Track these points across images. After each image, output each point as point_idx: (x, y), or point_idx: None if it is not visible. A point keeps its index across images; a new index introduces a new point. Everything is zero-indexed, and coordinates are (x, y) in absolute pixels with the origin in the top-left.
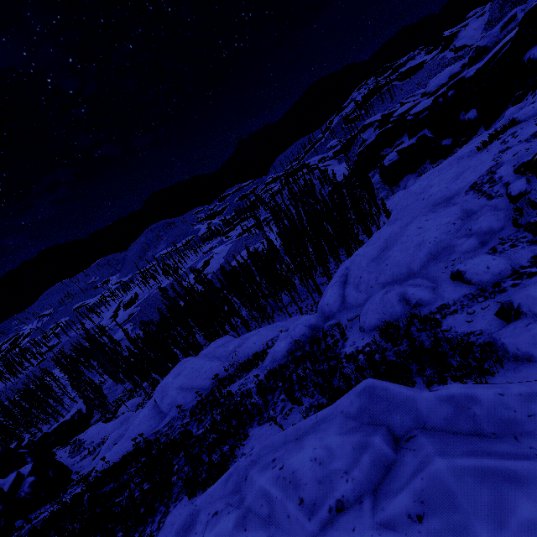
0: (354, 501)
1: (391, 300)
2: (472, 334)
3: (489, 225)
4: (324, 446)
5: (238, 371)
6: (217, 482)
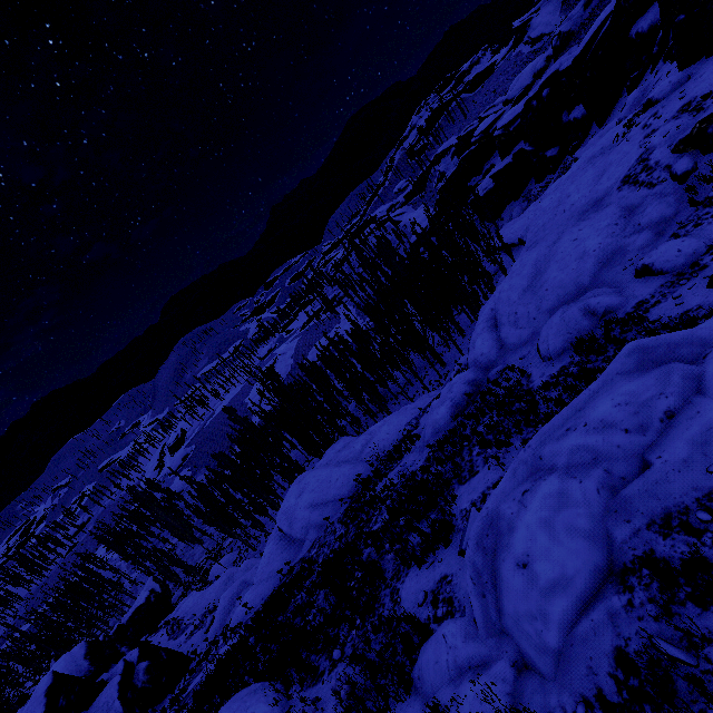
0: (681, 406)
1: (574, 317)
2: (690, 311)
3: (660, 213)
4: (621, 394)
5: (385, 463)
6: (501, 481)
